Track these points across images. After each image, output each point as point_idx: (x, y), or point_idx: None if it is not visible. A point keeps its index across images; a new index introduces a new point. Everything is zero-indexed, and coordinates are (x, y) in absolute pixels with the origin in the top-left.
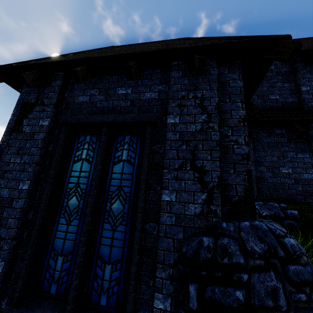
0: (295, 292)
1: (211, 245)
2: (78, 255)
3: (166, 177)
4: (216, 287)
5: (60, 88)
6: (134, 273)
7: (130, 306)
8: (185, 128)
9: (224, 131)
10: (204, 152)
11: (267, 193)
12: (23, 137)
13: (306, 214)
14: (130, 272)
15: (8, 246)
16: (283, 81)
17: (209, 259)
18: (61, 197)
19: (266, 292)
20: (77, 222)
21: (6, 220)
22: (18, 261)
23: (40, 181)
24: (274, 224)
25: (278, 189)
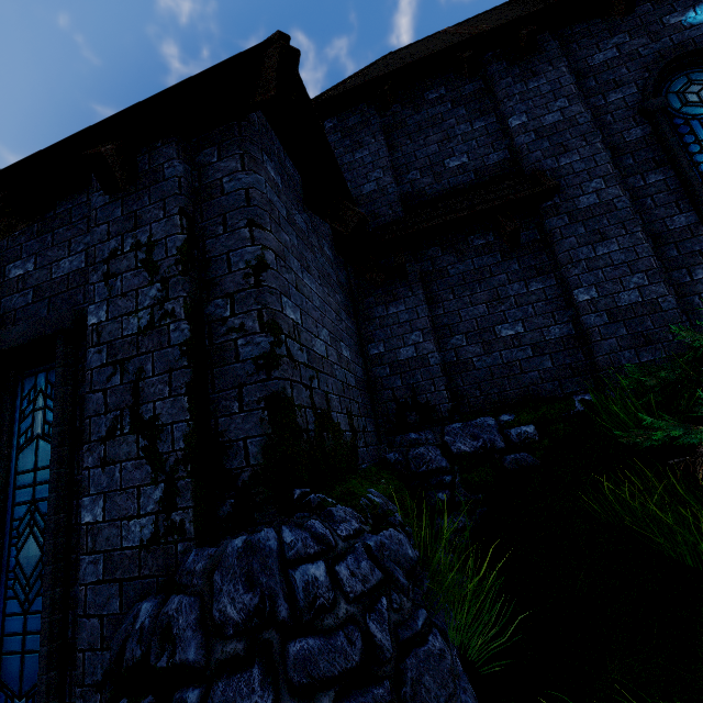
0: None
1: (146, 624)
2: None
3: (84, 464)
4: None
5: None
6: None
7: None
8: (119, 331)
9: (216, 310)
10: (156, 381)
11: (477, 397)
12: None
13: (553, 429)
14: None
15: None
16: (472, 118)
17: (137, 663)
18: None
19: None
20: None
21: None
22: None
23: None
24: (316, 523)
25: (500, 378)
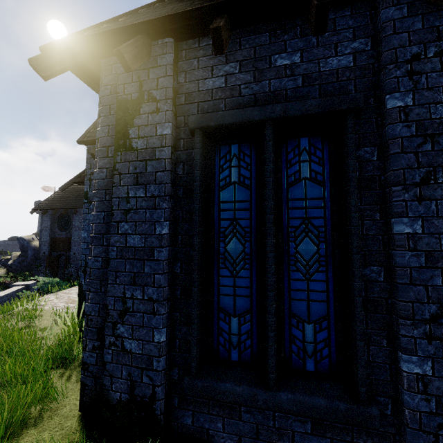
0: None
1: None
2: (270, 315)
3: (400, 198)
4: None
5: (173, 68)
6: (362, 332)
7: (363, 371)
8: (427, 114)
9: None
10: None
11: None
12: (137, 158)
13: None
14: (354, 331)
15: (165, 309)
16: None
17: None
18: (214, 241)
19: None
20: (247, 272)
21: (152, 277)
22: (179, 326)
23: (178, 220)
24: None
25: None
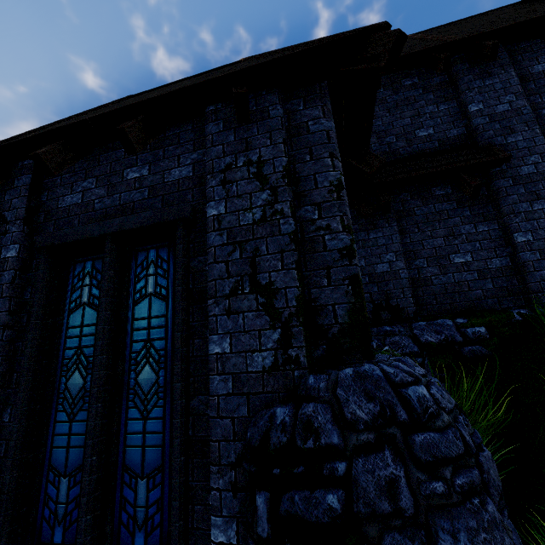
0: (425, 480)
1: (287, 420)
2: (84, 472)
3: (211, 312)
4: (296, 492)
5: (31, 188)
6: (178, 487)
7: None
8: (236, 221)
9: (306, 213)
10: (270, 258)
11: (434, 305)
12: None
13: (500, 331)
14: (172, 486)
15: None
16: (438, 102)
17: (284, 445)
18: (56, 376)
19: (379, 489)
20: (85, 414)
21: None
22: None
23: (17, 354)
24: (400, 364)
25: (452, 293)
